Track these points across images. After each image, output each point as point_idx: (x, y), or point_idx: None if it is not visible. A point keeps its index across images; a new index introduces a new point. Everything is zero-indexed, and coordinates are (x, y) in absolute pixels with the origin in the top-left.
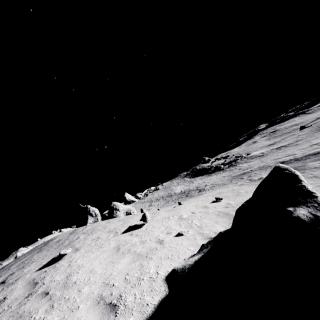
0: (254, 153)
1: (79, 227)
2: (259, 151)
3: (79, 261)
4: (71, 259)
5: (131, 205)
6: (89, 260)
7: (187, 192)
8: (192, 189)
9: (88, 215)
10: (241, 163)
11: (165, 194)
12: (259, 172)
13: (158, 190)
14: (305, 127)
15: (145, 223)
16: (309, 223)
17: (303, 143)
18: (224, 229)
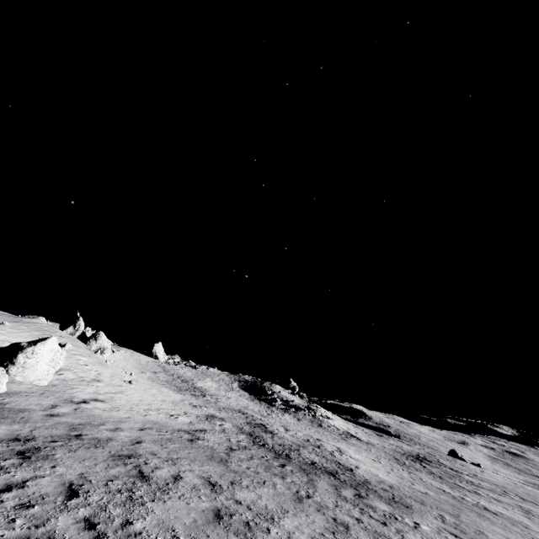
0: (334, 421)
1: (60, 328)
2: (344, 425)
3: (2, 331)
4: (3, 328)
5: (148, 359)
6: (5, 334)
7: (197, 390)
8: (205, 392)
9: (73, 324)
10: (296, 415)
11: (189, 377)
12: (234, 414)
13: (194, 369)
14: (457, 456)
15: (67, 351)
16: (20, 345)
17: (340, 440)
18: (71, 378)
